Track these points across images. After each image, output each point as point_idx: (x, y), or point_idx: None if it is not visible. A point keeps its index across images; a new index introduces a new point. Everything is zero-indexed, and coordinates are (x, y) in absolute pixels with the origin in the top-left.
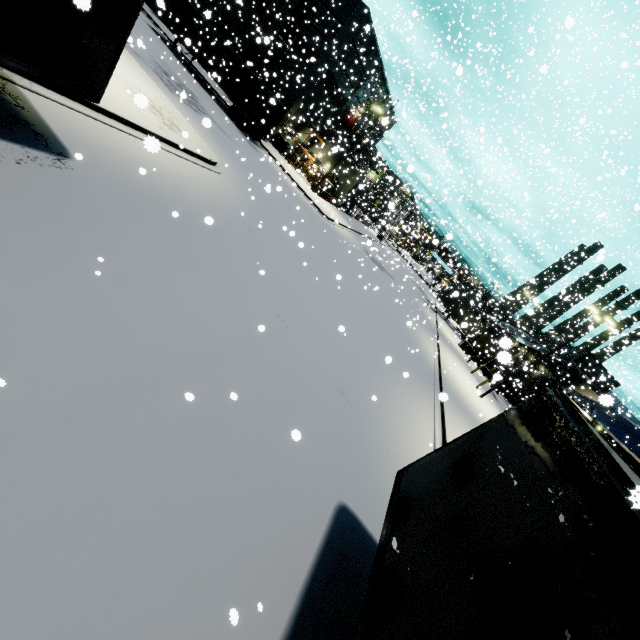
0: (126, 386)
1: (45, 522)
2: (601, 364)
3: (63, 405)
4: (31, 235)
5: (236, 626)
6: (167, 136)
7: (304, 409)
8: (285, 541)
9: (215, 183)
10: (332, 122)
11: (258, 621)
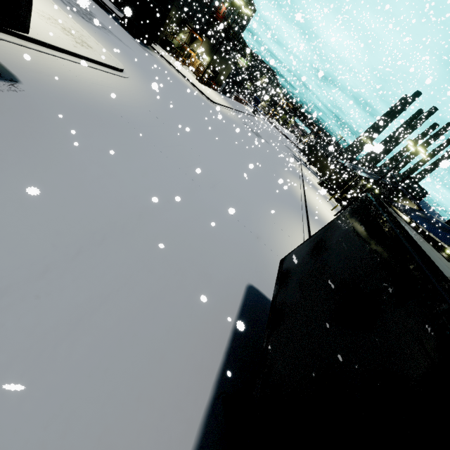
0: (106, 232)
1: (85, 305)
2: (416, 182)
3: (73, 246)
4: (15, 143)
5: (200, 346)
6: (81, 53)
7: (218, 235)
8: (219, 305)
9: (126, 86)
10: (205, 19)
11: (211, 343)
